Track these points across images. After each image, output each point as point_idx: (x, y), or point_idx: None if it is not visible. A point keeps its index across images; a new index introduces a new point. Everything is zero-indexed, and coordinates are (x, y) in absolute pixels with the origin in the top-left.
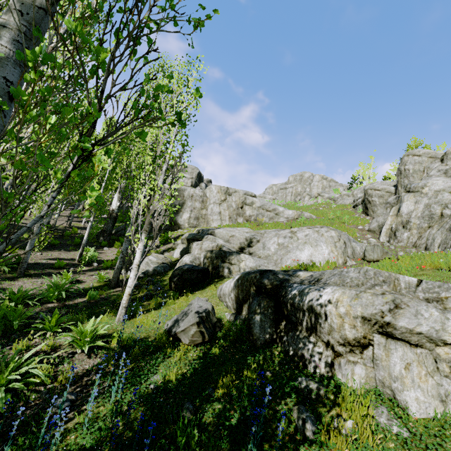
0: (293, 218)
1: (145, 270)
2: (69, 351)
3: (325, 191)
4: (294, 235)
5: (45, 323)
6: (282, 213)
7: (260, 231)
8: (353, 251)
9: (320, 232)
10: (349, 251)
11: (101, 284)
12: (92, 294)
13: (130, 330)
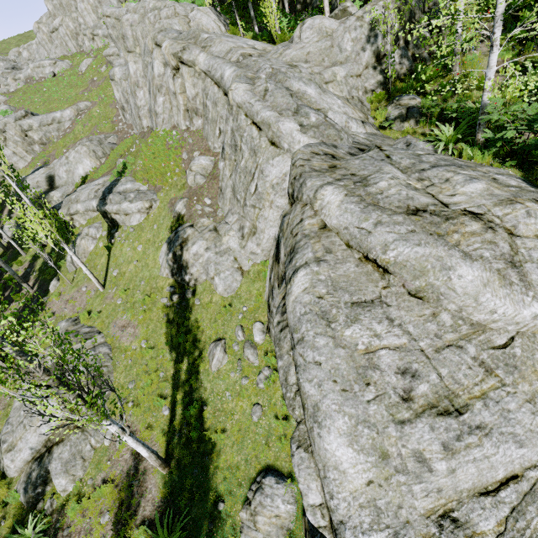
0: (75, 116)
1: (13, 234)
2: (20, 268)
3: (96, 24)
4: (69, 160)
5: (3, 271)
6: (63, 118)
7: (51, 166)
8: (104, 151)
9: (79, 151)
10: (100, 154)
11: (1, 254)
12: (4, 258)
13: (31, 254)
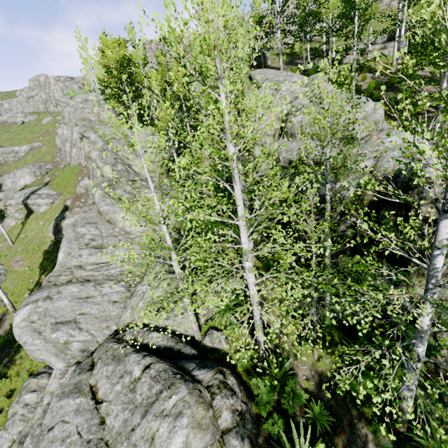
0: (29, 150)
1: None
2: None
3: None
4: (15, 176)
5: None
6: (20, 150)
7: (2, 178)
8: (41, 172)
9: (24, 171)
10: (38, 174)
11: None
12: None
13: None
